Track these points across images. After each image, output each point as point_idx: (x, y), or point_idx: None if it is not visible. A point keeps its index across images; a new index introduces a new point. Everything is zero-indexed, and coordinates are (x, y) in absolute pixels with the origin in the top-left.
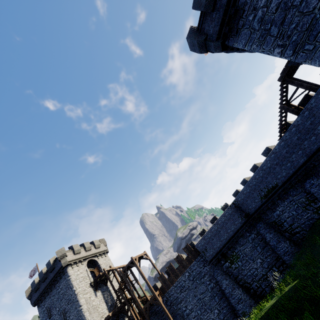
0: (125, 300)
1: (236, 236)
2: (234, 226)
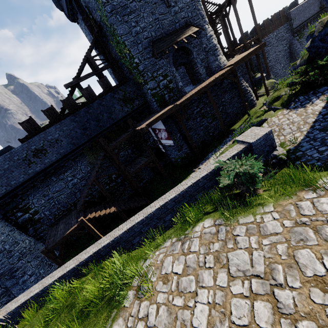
0: (225, 33)
1: (311, 19)
2: (313, 11)
